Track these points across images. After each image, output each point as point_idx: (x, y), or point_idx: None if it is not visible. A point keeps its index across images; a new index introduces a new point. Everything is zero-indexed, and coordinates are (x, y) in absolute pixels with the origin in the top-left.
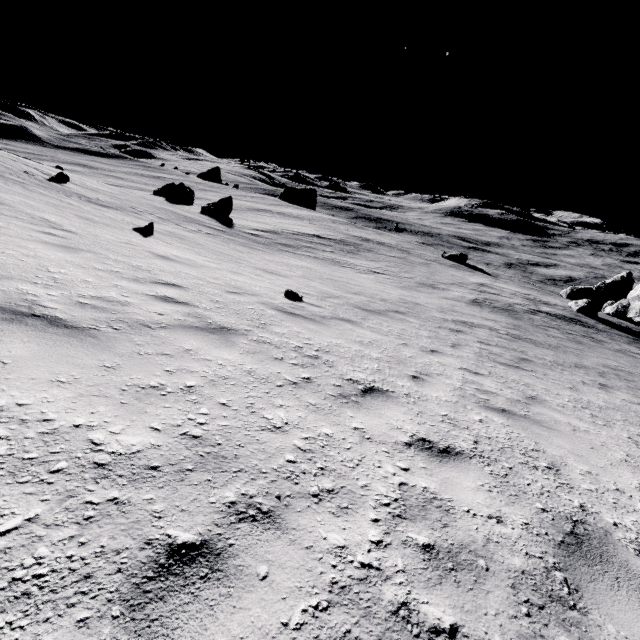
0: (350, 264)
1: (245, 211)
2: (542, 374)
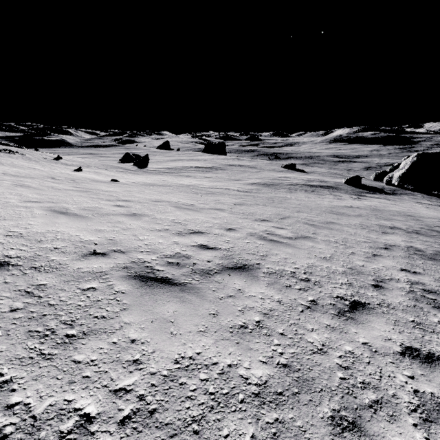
0: (196, 176)
1: (167, 161)
2: (205, 195)
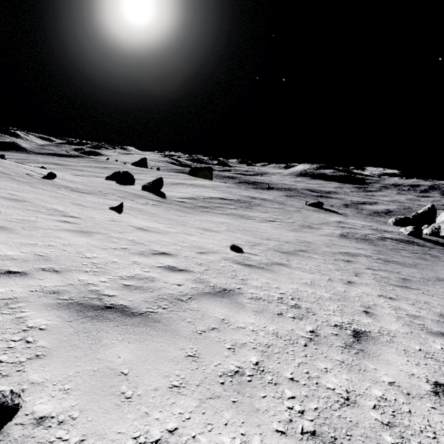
0: (251, 216)
1: (169, 185)
2: (425, 290)
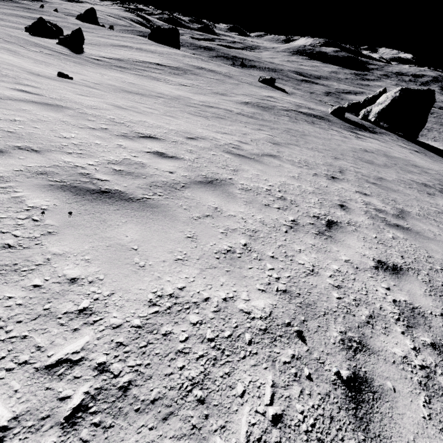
0: (167, 80)
1: (106, 46)
2: (216, 120)
